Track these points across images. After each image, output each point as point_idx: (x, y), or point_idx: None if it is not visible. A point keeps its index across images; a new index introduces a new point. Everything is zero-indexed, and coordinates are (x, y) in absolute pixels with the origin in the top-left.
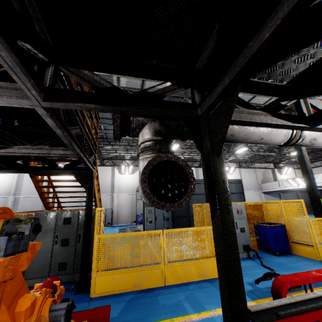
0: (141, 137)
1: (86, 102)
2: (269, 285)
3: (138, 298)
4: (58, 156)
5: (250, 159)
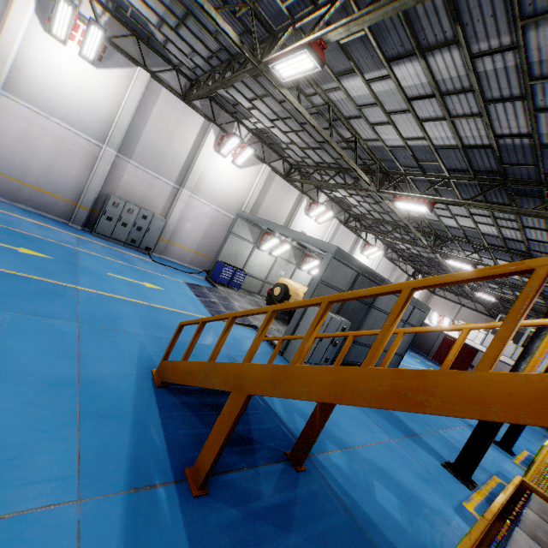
0: None
1: None
2: None
3: None
4: None
5: (411, 256)
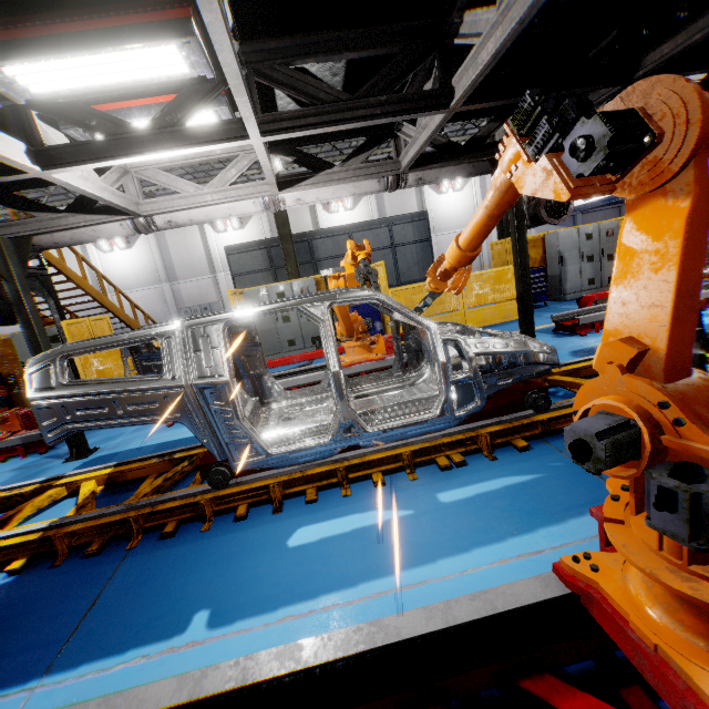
0: None
1: None
2: None
3: None
4: None
5: None
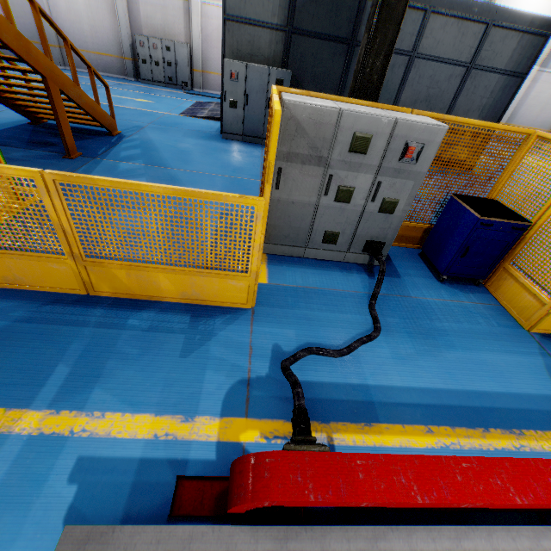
0: None
1: None
2: (316, 376)
3: None
4: None
5: None
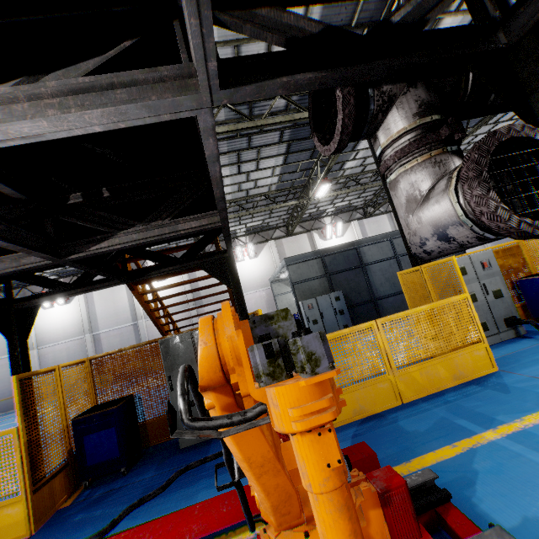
0: (391, 128)
1: (289, 74)
2: None
3: (372, 429)
4: (191, 231)
5: None
